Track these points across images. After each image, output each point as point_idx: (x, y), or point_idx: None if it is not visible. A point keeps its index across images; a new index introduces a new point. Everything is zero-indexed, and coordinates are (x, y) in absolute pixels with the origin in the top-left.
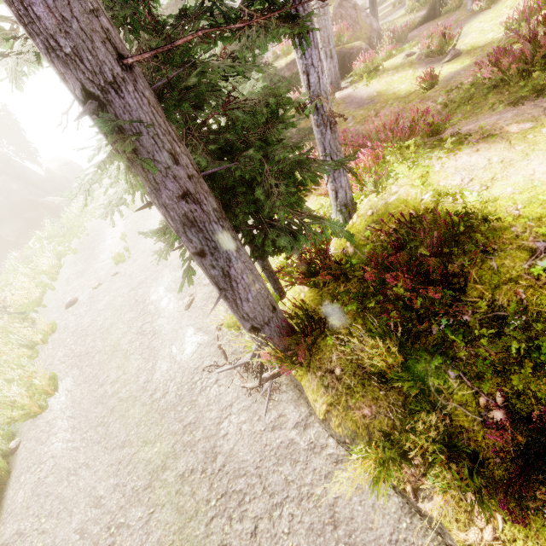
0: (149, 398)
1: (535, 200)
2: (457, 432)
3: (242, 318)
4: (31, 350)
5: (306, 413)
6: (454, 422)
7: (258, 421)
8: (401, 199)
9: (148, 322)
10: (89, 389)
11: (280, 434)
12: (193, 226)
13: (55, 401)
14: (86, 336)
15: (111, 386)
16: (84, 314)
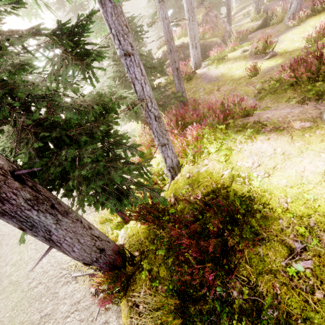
0: (27, 286)
1: (301, 197)
2: None
3: (74, 259)
4: None
5: None
6: None
7: (91, 321)
8: (208, 171)
9: None
10: (0, 264)
11: None
12: (4, 215)
13: None
14: None
15: (10, 267)
16: None
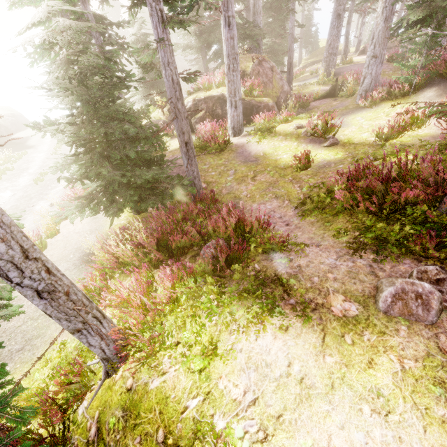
0: None
1: None
2: None
3: None
4: None
5: None
6: None
7: None
8: (162, 392)
9: None
10: None
11: None
12: None
13: None
14: None
15: None
16: None
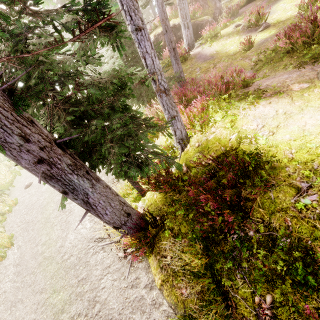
0: (61, 259)
1: (304, 147)
2: (240, 318)
3: (106, 223)
4: (2, 216)
5: (152, 278)
6: (238, 310)
7: (123, 280)
8: (216, 137)
9: (68, 203)
10: (30, 246)
11: (135, 291)
12: (52, 178)
13: (11, 252)
14: (33, 209)
15: (41, 246)
16: (34, 194)
